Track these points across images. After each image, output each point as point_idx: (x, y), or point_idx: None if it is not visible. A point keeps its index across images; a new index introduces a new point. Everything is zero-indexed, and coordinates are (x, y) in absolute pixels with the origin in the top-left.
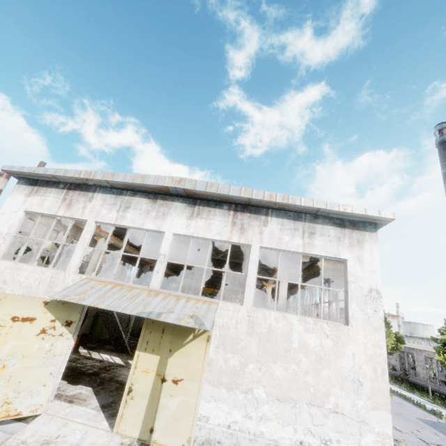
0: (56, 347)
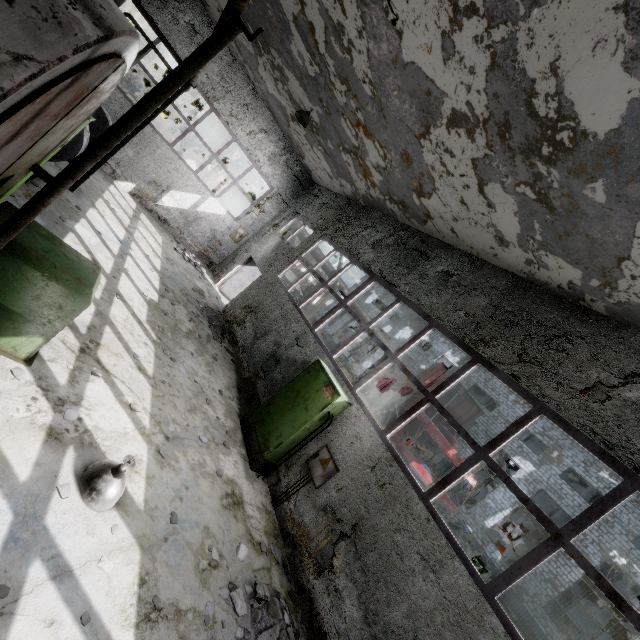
0: None
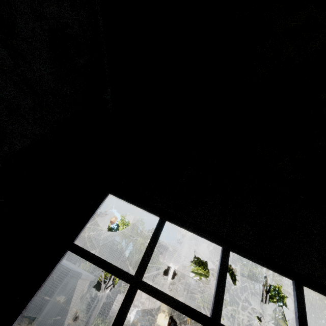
0: (165, 323)
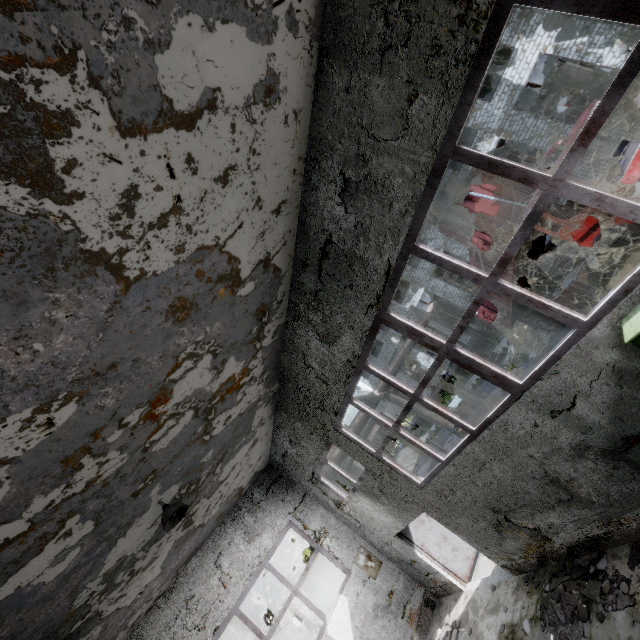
0: None
